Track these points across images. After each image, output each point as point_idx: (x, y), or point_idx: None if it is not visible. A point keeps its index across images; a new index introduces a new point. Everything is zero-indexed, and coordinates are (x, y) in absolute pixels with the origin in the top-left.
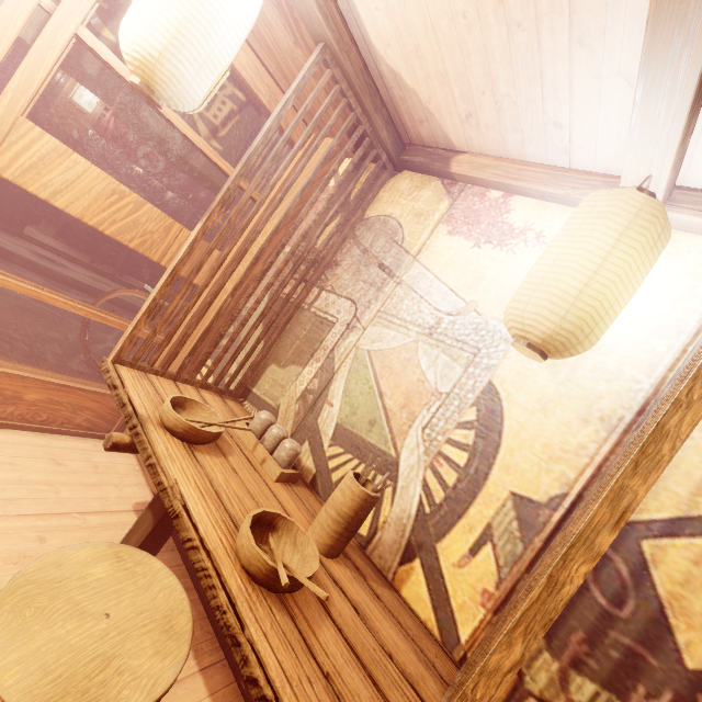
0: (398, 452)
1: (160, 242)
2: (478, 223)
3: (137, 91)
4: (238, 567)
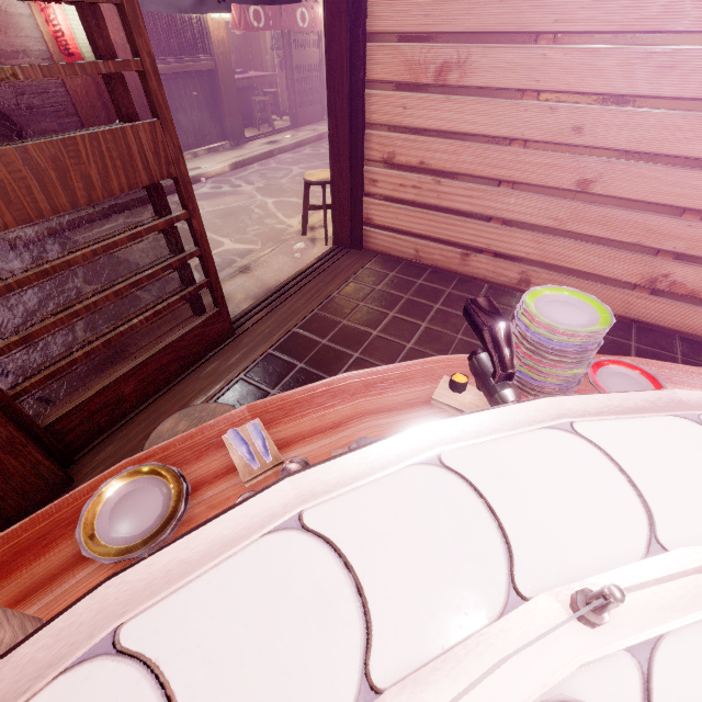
0: None
1: None
2: None
3: None
4: None
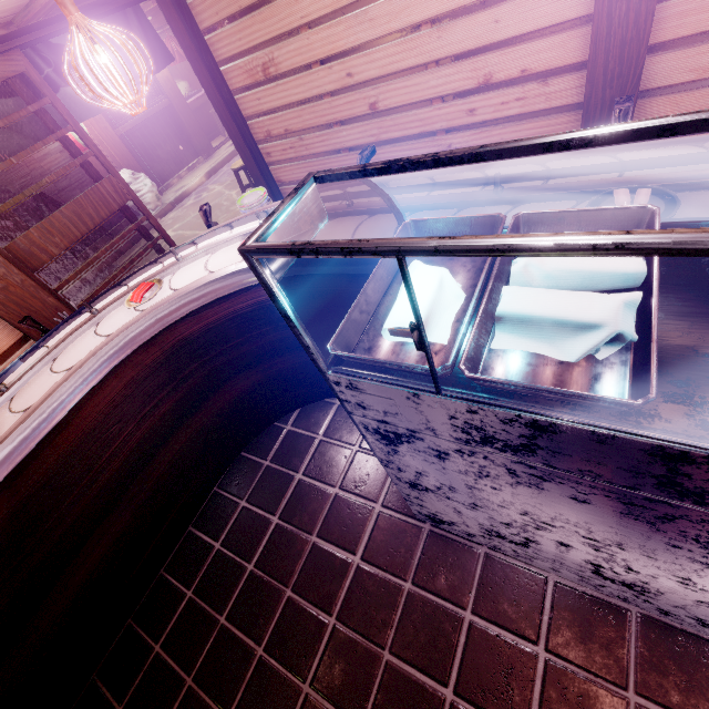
0: None
1: None
2: None
3: None
4: None
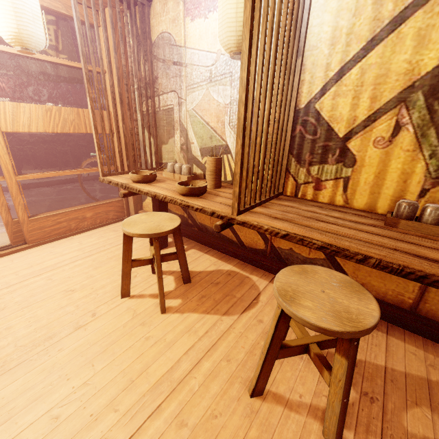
0: (225, 141)
1: (80, 123)
2: (200, 4)
3: (15, 54)
4: (181, 196)
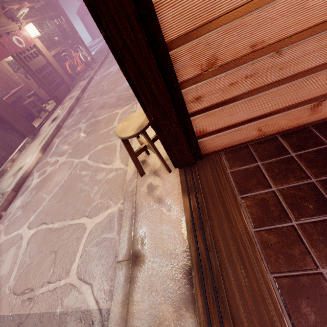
0: None
1: None
2: None
3: None
4: None
